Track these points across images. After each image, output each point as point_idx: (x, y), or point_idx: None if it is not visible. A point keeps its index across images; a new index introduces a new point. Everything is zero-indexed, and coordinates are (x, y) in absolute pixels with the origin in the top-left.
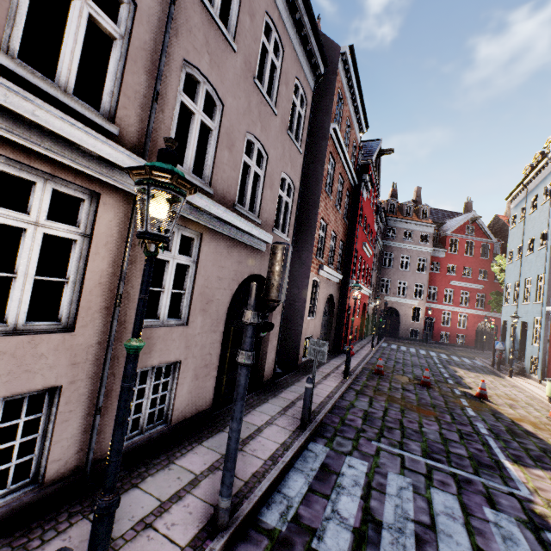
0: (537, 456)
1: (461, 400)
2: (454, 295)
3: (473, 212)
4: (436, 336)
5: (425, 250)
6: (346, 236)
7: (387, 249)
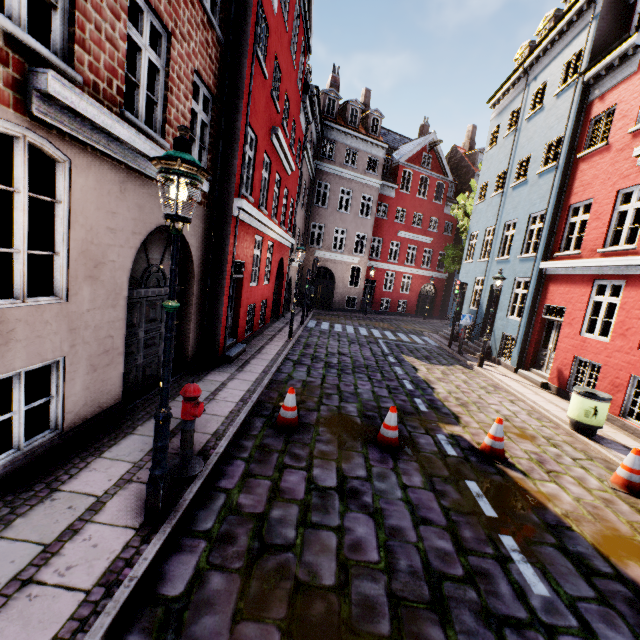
0: None
1: (472, 493)
2: (400, 251)
3: (433, 133)
4: (376, 304)
5: (373, 184)
6: (222, 81)
7: (322, 176)
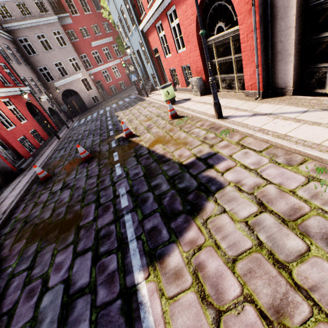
0: (170, 205)
1: (113, 156)
2: (100, 55)
3: None
4: (109, 92)
5: (52, 21)
6: None
7: (17, 34)
